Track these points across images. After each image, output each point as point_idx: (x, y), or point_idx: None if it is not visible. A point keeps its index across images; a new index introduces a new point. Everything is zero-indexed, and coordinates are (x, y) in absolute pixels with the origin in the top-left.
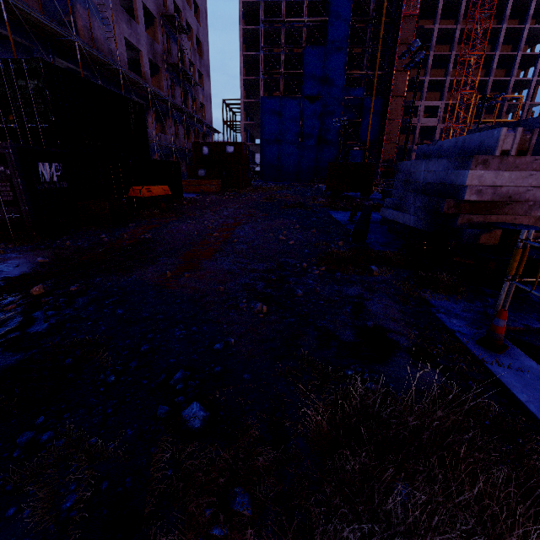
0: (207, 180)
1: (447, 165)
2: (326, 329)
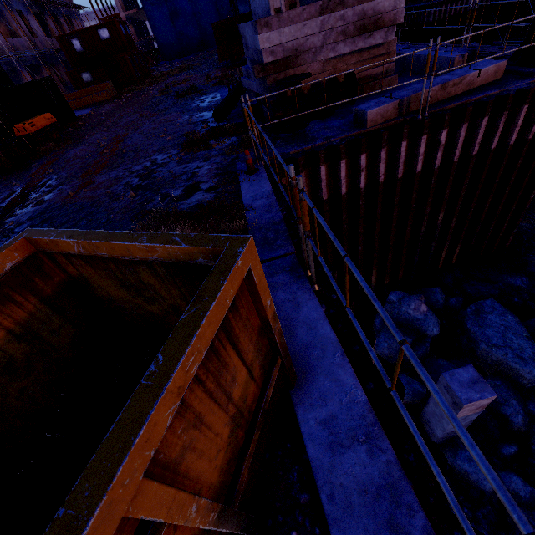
0: (96, 85)
1: (252, 30)
2: (167, 193)
